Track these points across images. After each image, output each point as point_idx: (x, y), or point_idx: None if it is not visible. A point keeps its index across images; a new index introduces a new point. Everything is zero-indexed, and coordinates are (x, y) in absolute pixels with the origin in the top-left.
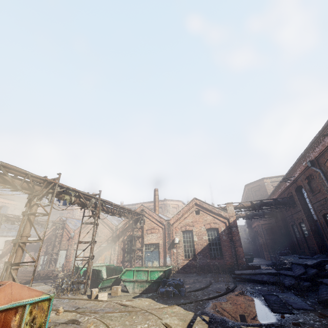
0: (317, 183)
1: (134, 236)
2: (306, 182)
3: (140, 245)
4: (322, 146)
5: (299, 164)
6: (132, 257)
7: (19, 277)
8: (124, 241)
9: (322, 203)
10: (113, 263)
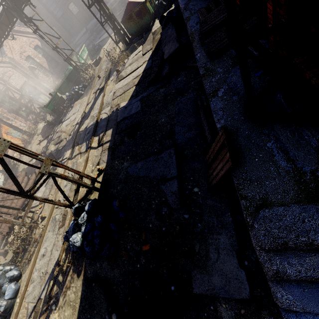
0: None
1: (8, 84)
2: None
3: (17, 95)
4: None
5: None
6: (33, 100)
7: (13, 204)
8: (0, 105)
9: None
10: (23, 127)
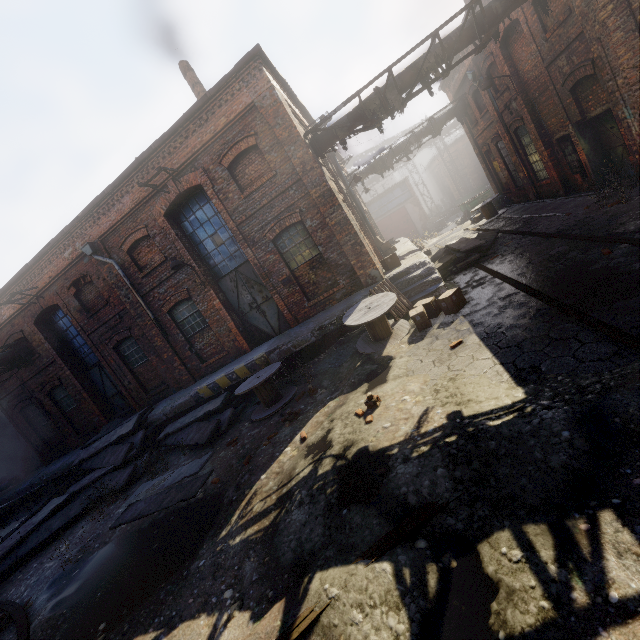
0: (101, 289)
1: None
2: (73, 293)
3: None
4: (118, 212)
5: (51, 256)
6: None
7: None
8: None
9: (114, 324)
10: None
